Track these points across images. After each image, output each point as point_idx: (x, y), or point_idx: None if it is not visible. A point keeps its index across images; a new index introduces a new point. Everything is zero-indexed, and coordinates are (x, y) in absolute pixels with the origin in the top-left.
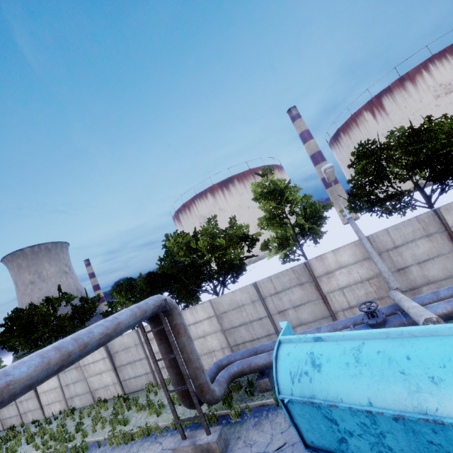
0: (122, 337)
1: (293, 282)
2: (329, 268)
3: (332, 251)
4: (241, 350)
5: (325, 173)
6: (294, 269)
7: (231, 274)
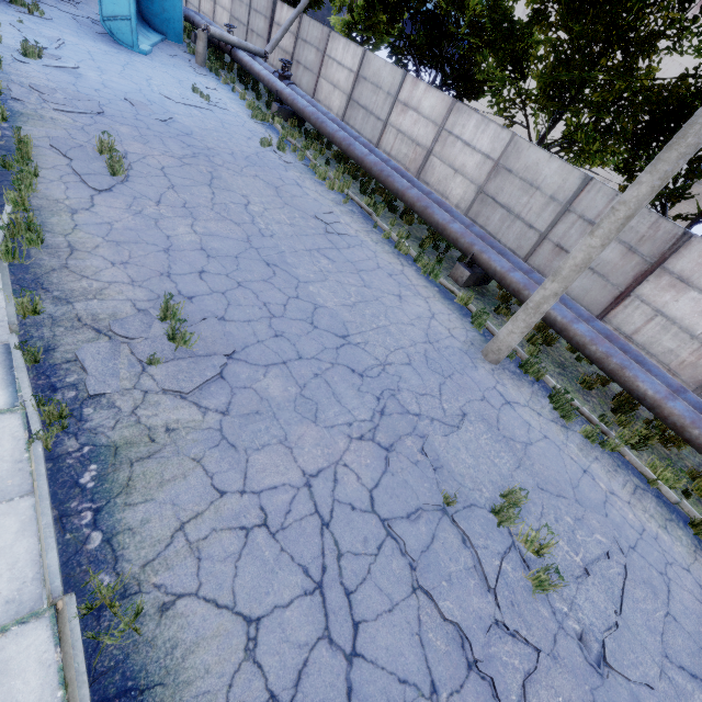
0: None
1: (264, 11)
2: (281, 21)
3: (288, 7)
4: None
5: None
6: None
7: None
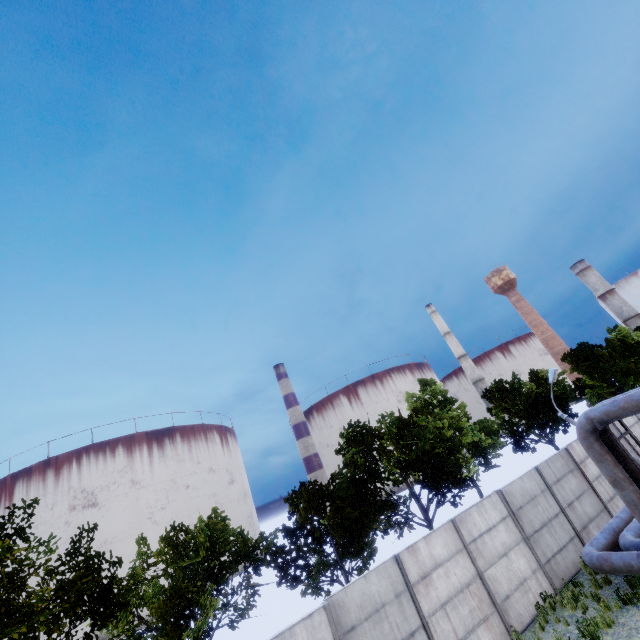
0: (365, 581)
1: (565, 468)
2: (580, 457)
3: (575, 441)
4: (555, 568)
5: (554, 373)
6: (561, 454)
7: (453, 484)
